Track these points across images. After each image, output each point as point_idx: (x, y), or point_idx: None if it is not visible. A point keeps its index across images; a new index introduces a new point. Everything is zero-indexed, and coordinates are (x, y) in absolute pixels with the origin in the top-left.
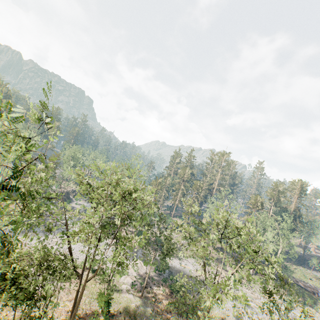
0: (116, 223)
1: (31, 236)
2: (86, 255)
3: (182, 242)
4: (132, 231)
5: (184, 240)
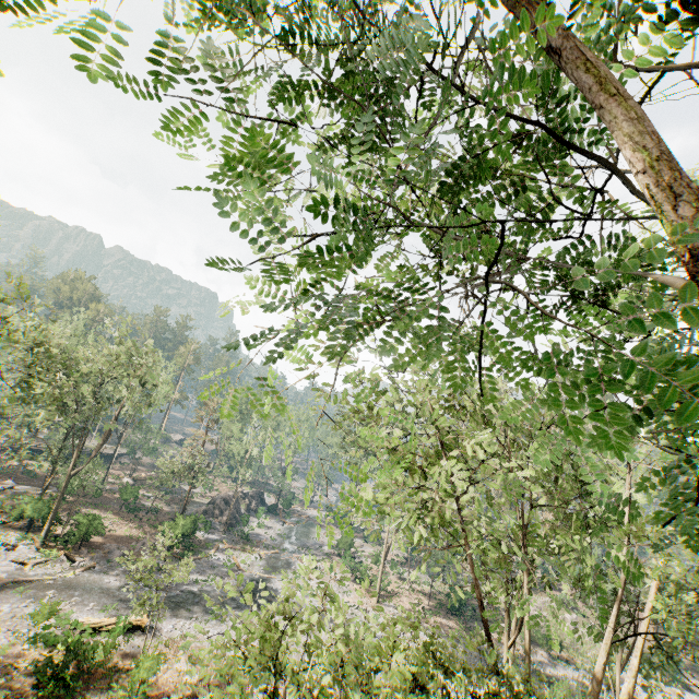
0: (375, 573)
1: (201, 615)
2: (527, 650)
3: (569, 617)
4: (424, 593)
5: (570, 611)
